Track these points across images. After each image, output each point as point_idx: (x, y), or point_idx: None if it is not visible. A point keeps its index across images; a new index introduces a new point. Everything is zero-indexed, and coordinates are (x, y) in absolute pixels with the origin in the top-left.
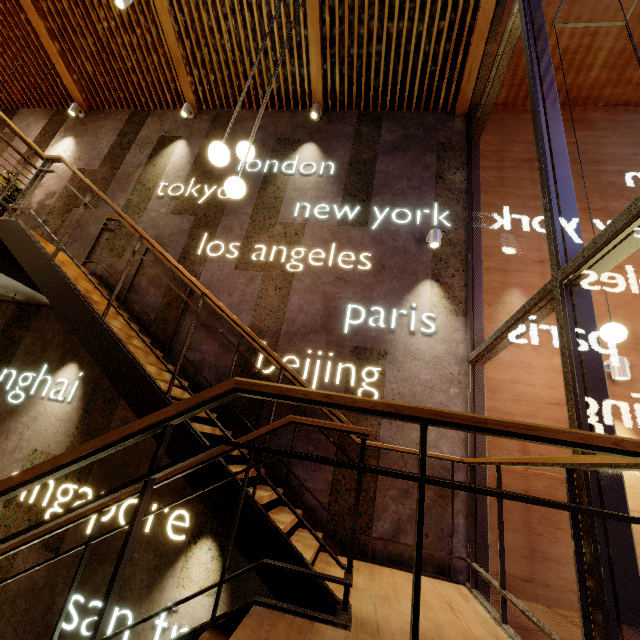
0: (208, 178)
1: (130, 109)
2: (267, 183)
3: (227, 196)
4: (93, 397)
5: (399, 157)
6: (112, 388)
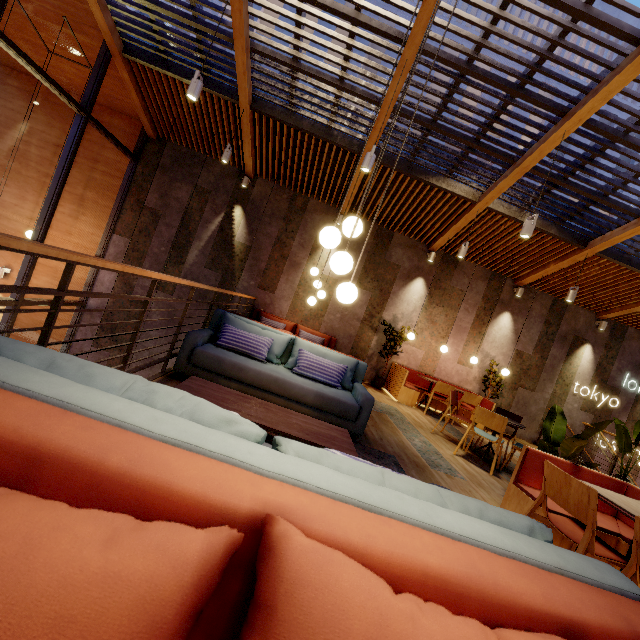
0: (604, 387)
1: (552, 295)
2: (637, 401)
3: (614, 406)
4: None
5: None
6: None
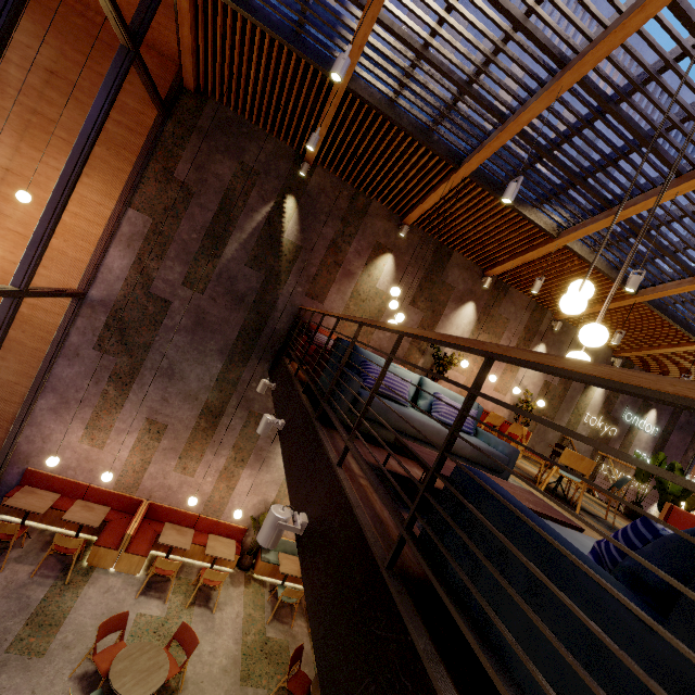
0: (608, 417)
1: None
2: (630, 431)
3: (613, 435)
4: None
5: (680, 434)
6: None
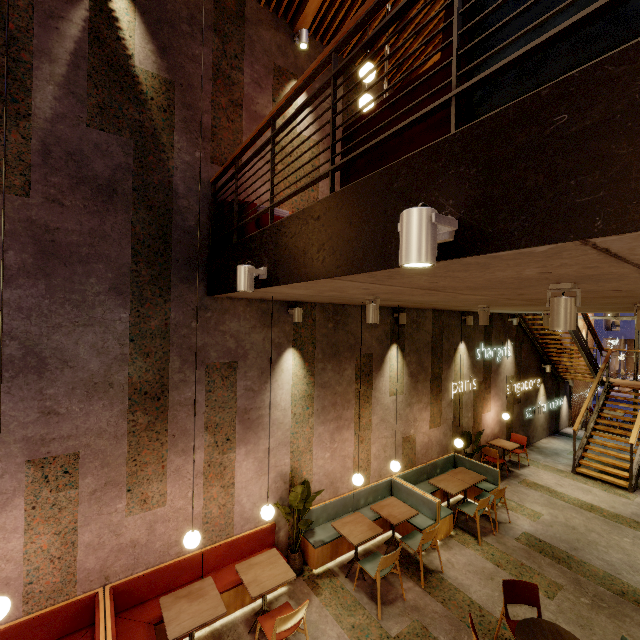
0: None
1: None
2: None
3: None
4: (516, 352)
5: None
6: (519, 347)
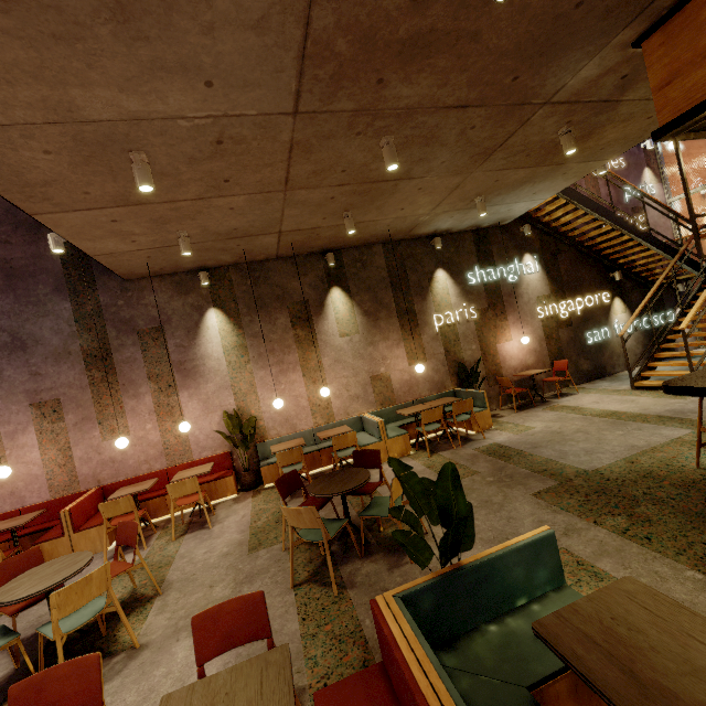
0: None
1: None
2: None
3: None
4: (546, 266)
5: None
6: (552, 259)
